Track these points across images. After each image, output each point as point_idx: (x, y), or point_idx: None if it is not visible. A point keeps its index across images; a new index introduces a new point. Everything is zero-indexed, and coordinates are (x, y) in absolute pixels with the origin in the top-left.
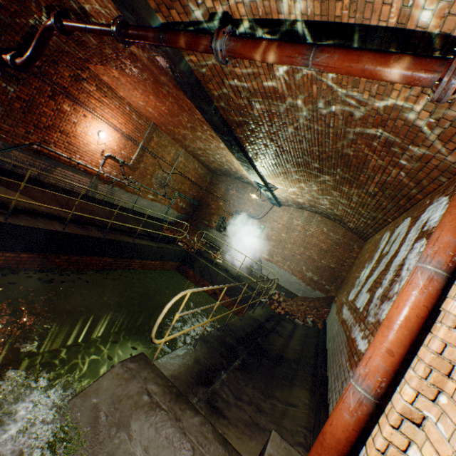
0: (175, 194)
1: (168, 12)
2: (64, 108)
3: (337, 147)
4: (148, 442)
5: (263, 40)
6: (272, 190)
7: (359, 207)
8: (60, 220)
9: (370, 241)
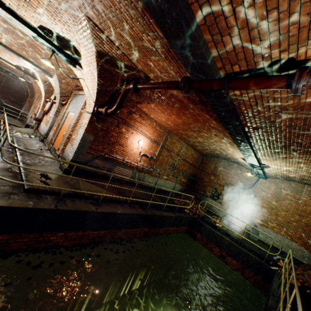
0: (179, 173)
1: (230, 67)
2: (122, 130)
3: None
4: None
5: None
6: (263, 168)
7: None
8: (119, 202)
9: None
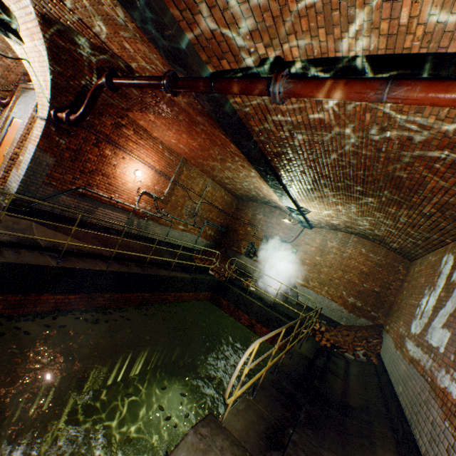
0: (204, 222)
1: (218, 62)
2: (106, 153)
3: (387, 170)
4: None
5: (326, 79)
6: (304, 213)
7: (407, 228)
8: (102, 258)
9: (422, 263)
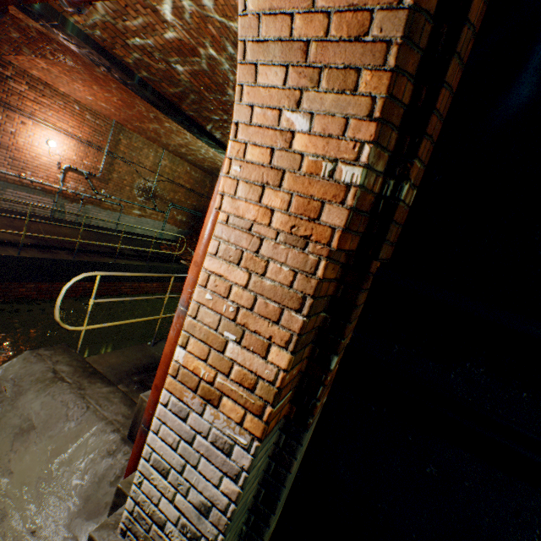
0: (168, 205)
1: None
2: None
3: None
4: (42, 406)
5: None
6: None
7: None
8: (18, 246)
9: None
